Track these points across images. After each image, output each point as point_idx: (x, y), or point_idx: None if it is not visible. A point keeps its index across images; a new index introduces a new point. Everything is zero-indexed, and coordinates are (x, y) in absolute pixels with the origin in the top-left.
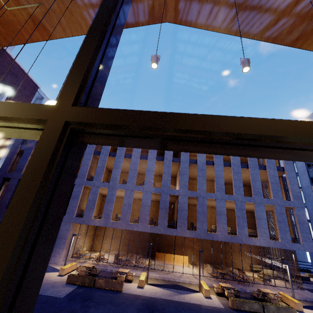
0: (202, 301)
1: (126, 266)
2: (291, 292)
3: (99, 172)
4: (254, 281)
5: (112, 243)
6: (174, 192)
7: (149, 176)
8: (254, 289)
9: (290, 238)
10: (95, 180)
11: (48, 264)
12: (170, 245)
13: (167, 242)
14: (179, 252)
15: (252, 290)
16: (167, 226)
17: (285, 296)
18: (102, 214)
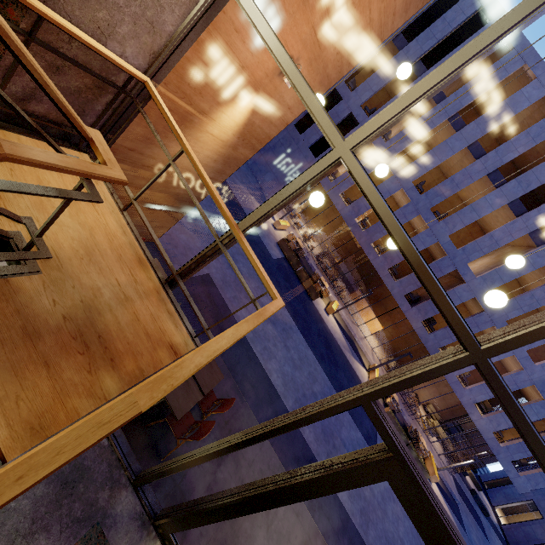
0: (364, 380)
1: (324, 274)
2: (442, 467)
3: (406, 137)
4: (417, 417)
5: (325, 230)
6: (465, 273)
7: (463, 217)
8: (411, 423)
9: (516, 459)
10: (390, 144)
11: (266, 198)
12: (378, 299)
13: (379, 293)
14: (378, 314)
15: (408, 421)
16: (405, 293)
17: (432, 460)
18: (353, 202)
